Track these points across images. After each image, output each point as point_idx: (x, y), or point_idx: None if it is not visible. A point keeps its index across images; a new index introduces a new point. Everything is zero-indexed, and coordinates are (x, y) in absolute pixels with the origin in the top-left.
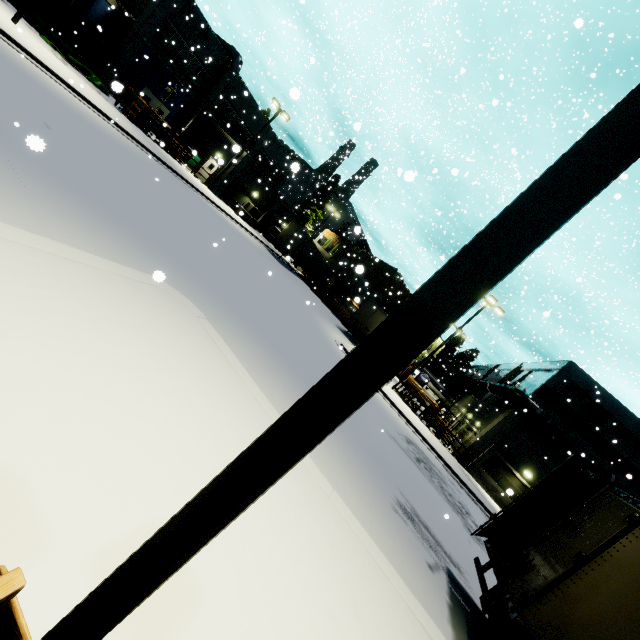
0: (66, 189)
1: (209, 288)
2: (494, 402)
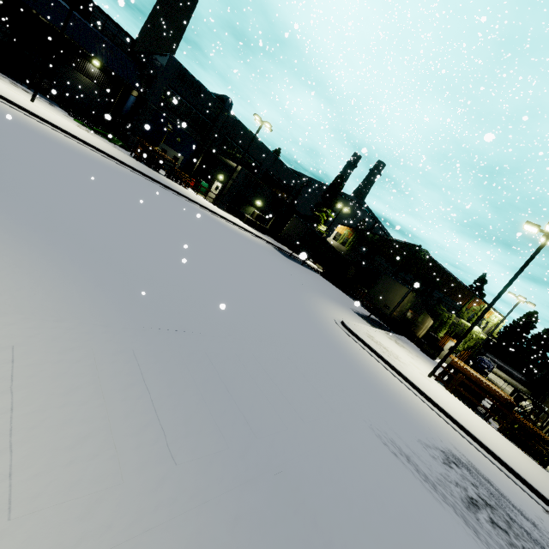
0: None
1: (29, 219)
2: None
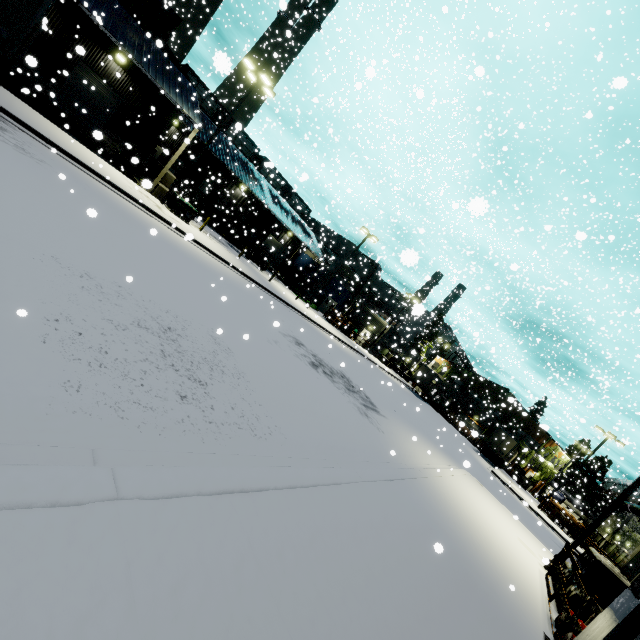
0: (418, 431)
1: (455, 459)
2: (639, 523)
